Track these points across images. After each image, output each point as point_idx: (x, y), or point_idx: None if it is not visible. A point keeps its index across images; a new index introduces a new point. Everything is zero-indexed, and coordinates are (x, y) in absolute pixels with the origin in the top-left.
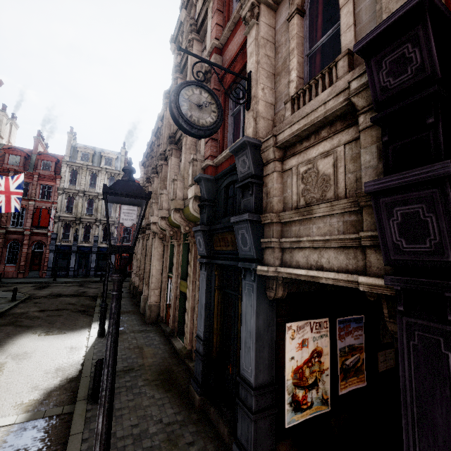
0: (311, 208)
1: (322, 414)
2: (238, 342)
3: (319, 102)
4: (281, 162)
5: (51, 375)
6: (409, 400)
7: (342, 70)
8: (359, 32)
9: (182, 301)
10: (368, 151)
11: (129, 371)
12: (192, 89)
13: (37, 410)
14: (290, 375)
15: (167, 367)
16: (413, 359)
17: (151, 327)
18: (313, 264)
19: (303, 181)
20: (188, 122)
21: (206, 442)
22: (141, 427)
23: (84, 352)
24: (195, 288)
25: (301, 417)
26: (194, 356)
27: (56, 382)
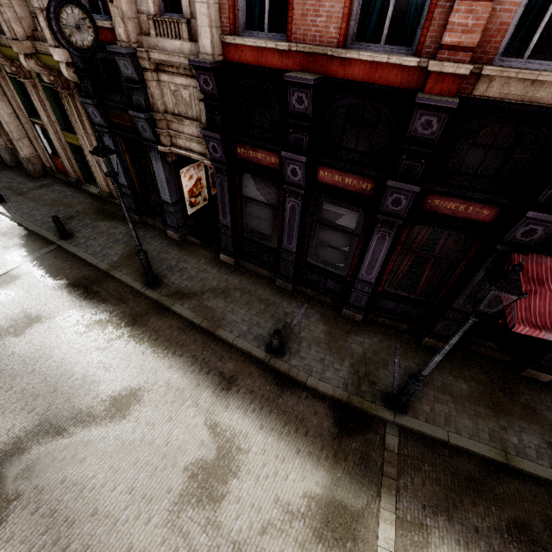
0: (182, 119)
1: (205, 205)
2: (155, 185)
3: (175, 47)
4: (156, 72)
5: (5, 238)
6: (218, 196)
7: (185, 35)
8: (191, 1)
9: (76, 152)
10: (202, 104)
11: (71, 218)
12: (65, 10)
13: (31, 254)
14: (187, 194)
15: (99, 208)
16: (219, 186)
17: (46, 180)
18: (188, 148)
19: (175, 97)
20: (78, 50)
21: (153, 232)
22: (113, 238)
23: (5, 218)
24: (92, 143)
25: (195, 209)
26: (116, 196)
27: (18, 241)
